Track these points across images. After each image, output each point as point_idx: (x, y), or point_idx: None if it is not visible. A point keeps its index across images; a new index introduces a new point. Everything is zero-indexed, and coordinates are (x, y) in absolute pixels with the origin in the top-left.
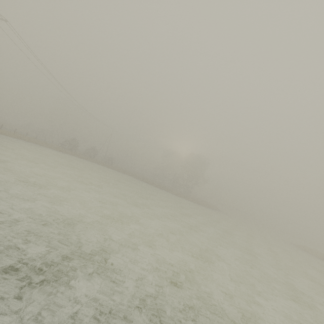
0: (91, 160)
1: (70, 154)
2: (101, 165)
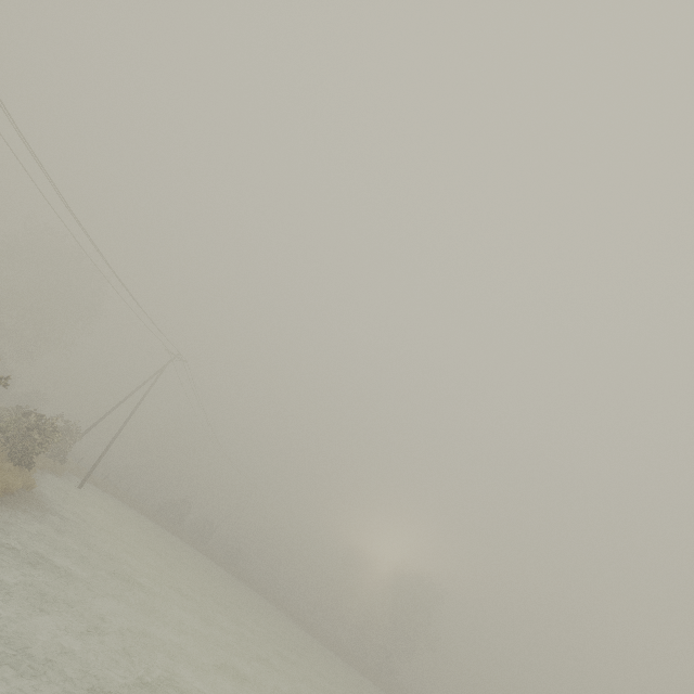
0: (202, 549)
1: (171, 531)
2: (217, 563)
